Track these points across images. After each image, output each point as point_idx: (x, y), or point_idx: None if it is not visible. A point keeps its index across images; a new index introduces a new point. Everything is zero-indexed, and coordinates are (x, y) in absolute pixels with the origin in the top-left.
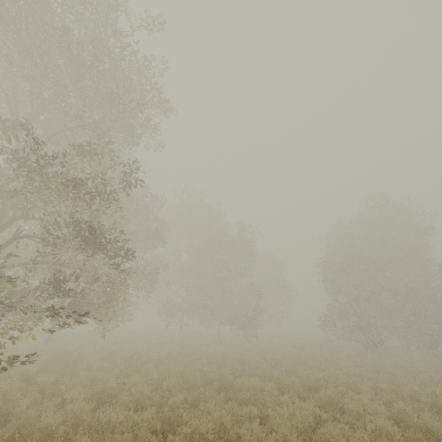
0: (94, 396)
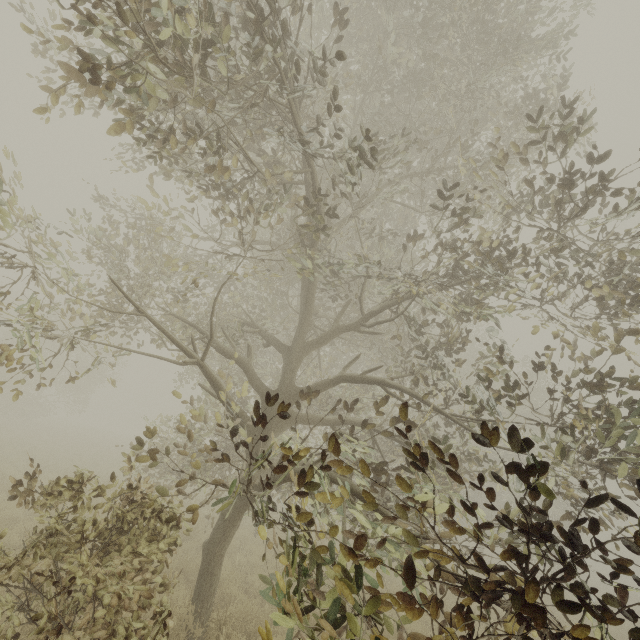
0: None
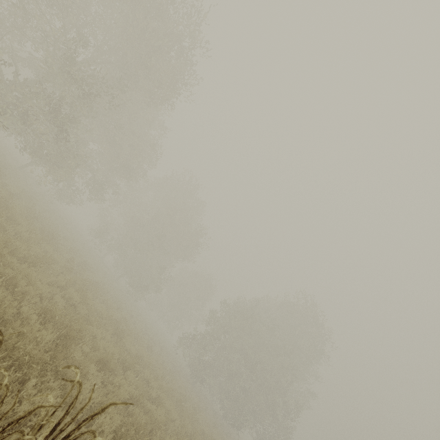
0: None
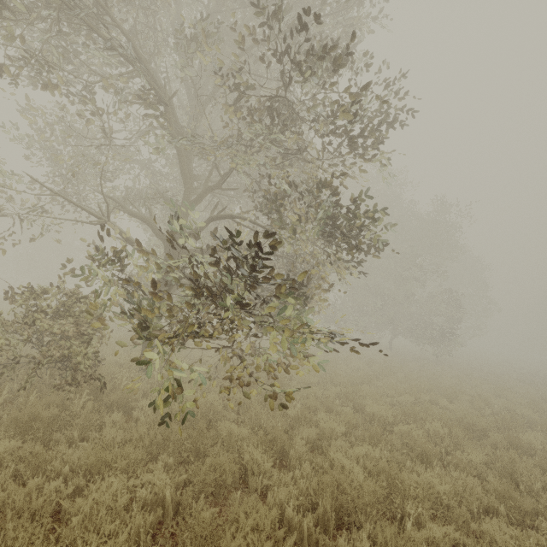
0: (349, 429)
